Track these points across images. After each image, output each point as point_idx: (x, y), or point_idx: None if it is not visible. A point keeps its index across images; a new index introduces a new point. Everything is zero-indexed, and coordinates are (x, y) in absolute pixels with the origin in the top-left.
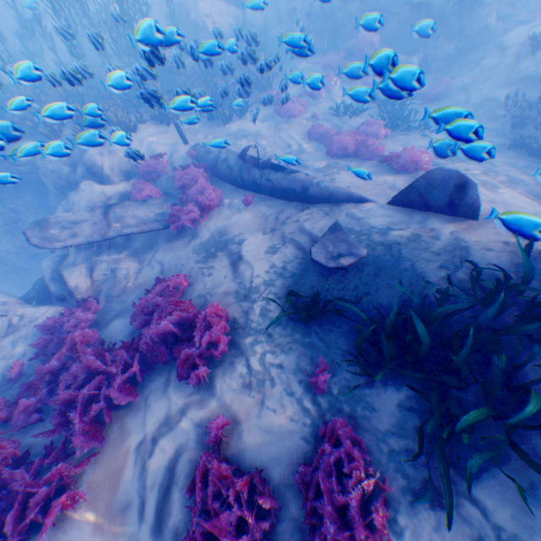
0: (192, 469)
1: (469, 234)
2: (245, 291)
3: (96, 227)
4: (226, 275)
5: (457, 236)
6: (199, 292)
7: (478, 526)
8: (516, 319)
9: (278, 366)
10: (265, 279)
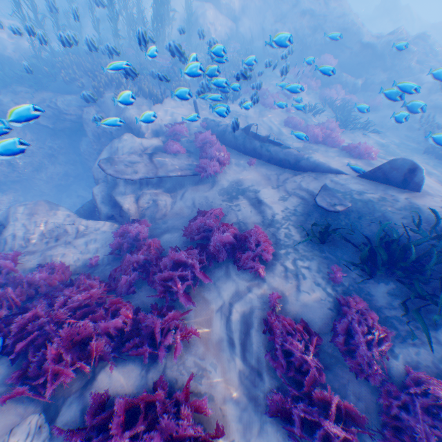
0: (259, 322)
1: (417, 200)
2: (269, 221)
3: (148, 168)
4: (251, 211)
5: (410, 201)
6: (232, 220)
7: (439, 351)
8: None
9: (305, 267)
10: (282, 215)
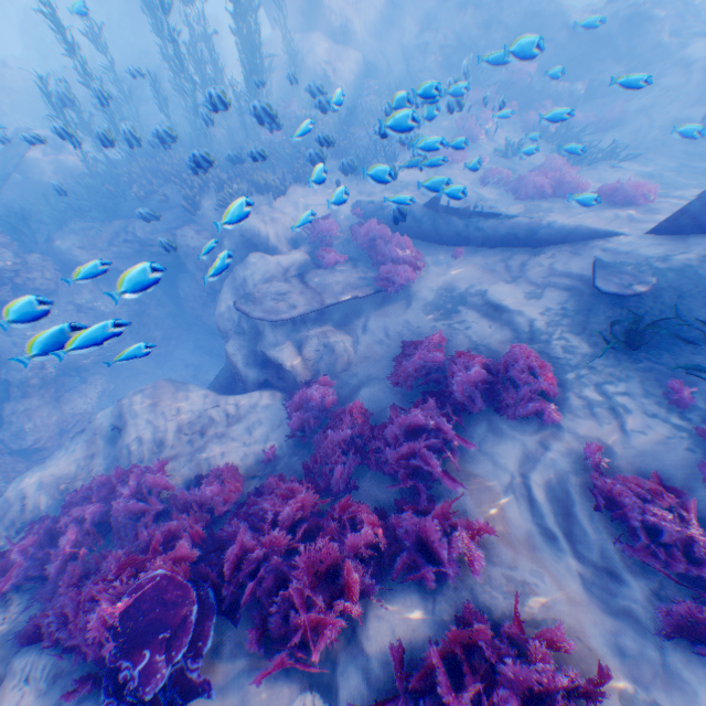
0: (579, 493)
1: None
2: (527, 335)
3: (306, 296)
4: (490, 326)
5: None
6: (465, 346)
7: None
8: None
9: (621, 393)
10: (545, 321)
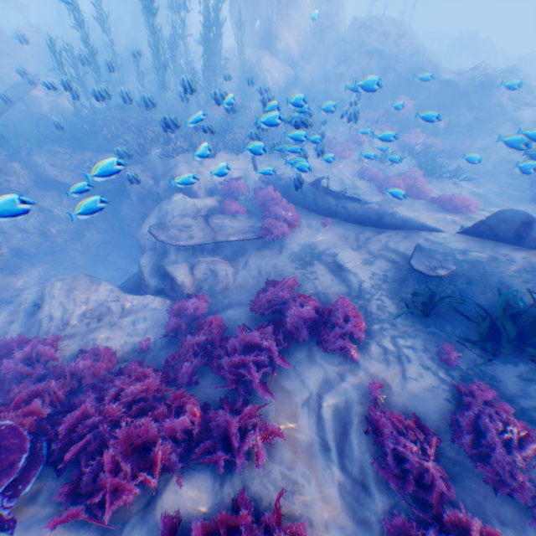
0: (357, 418)
1: None
2: (355, 291)
3: (205, 232)
4: (331, 279)
5: (529, 260)
6: (309, 291)
7: None
8: None
9: (408, 346)
10: (370, 283)
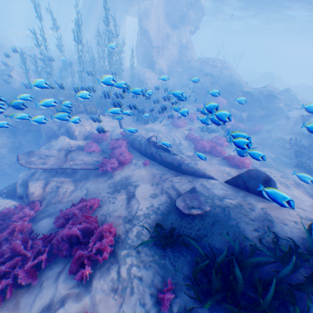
0: None
1: (272, 211)
2: (131, 217)
3: (58, 160)
4: (122, 205)
5: (265, 210)
6: (103, 212)
7: None
8: (305, 279)
9: (139, 278)
10: (145, 212)
